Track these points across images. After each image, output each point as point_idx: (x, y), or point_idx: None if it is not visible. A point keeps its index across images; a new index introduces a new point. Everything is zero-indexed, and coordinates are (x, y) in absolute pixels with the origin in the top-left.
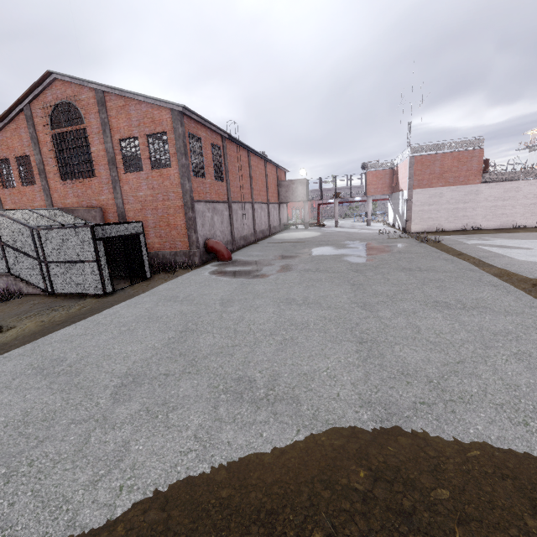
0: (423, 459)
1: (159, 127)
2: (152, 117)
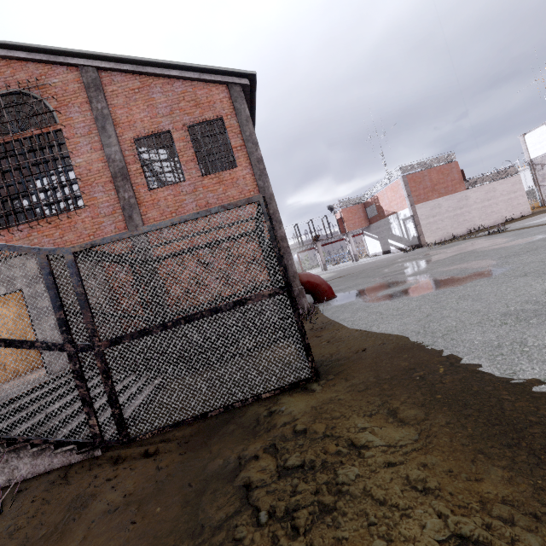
0: None
1: (209, 112)
2: (194, 100)
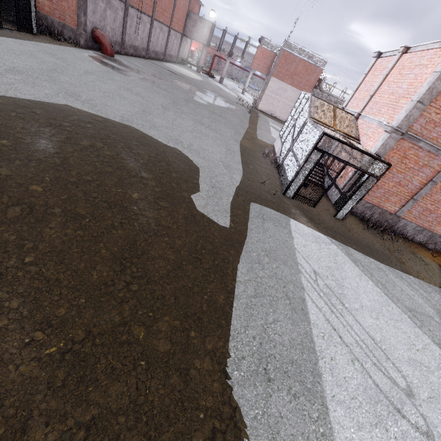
0: (124, 126)
1: None
2: None
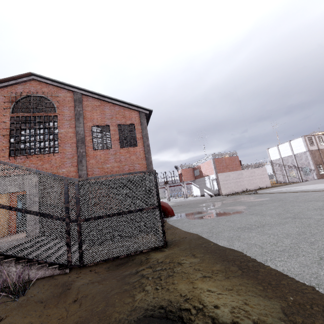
0: None
1: (129, 121)
2: (123, 115)
